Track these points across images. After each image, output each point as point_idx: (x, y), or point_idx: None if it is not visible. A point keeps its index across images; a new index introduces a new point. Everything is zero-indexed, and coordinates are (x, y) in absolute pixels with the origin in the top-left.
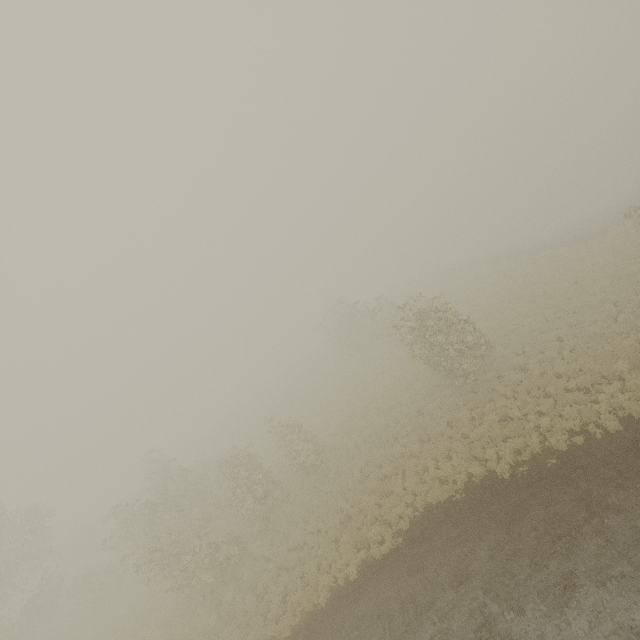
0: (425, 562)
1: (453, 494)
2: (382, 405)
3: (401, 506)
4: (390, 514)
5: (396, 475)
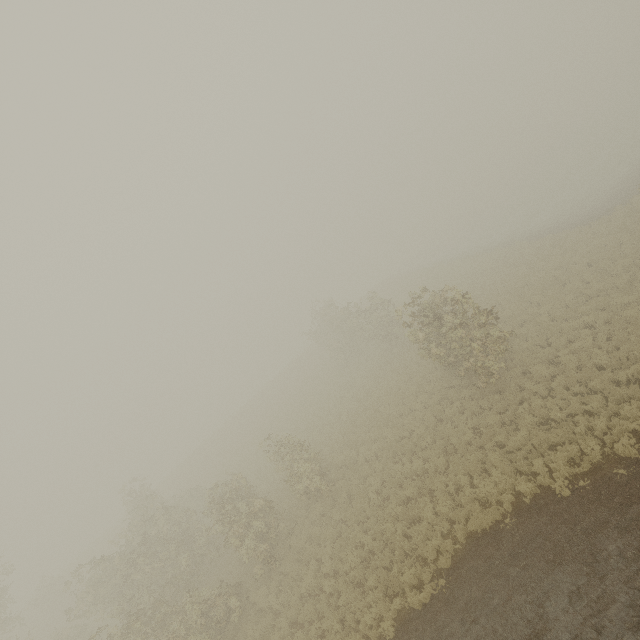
0: (481, 613)
1: (500, 519)
2: (390, 413)
3: (435, 536)
4: (424, 548)
5: (422, 496)
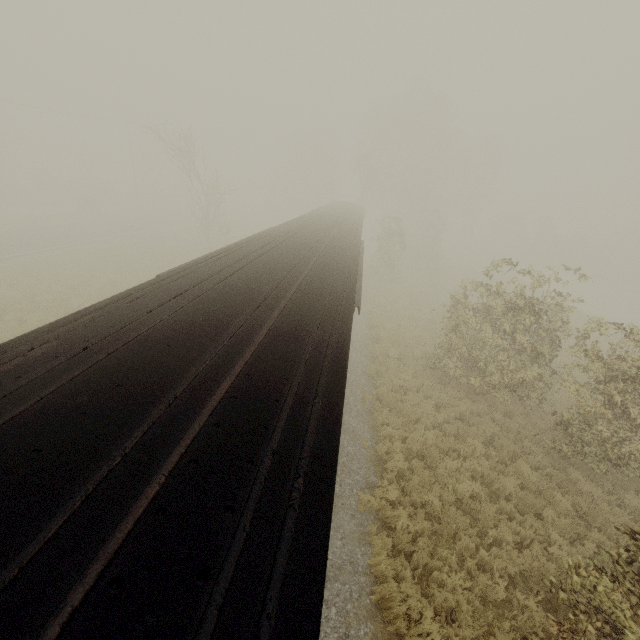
0: None
1: None
2: None
3: None
4: None
5: None
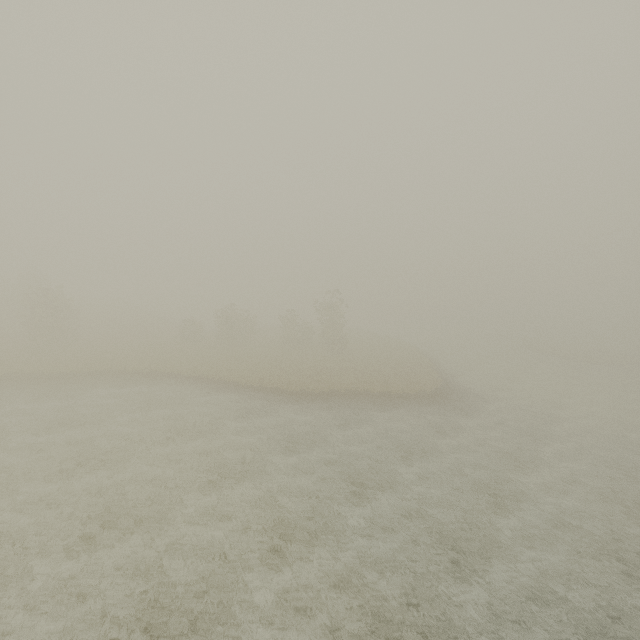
0: None
1: None
2: None
3: None
4: None
5: None
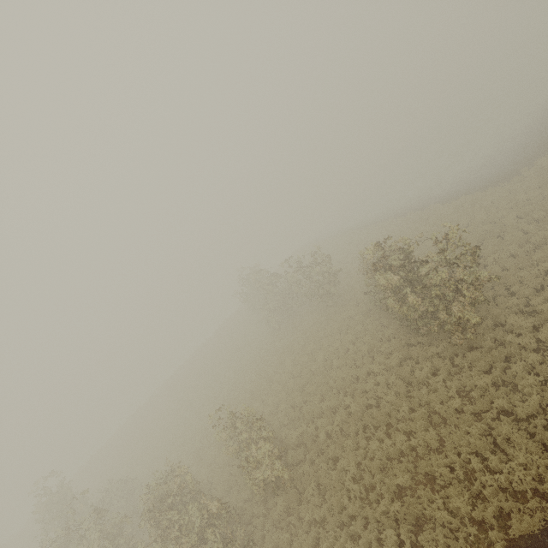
0: None
1: None
2: (344, 377)
3: (460, 547)
4: None
5: (419, 485)
